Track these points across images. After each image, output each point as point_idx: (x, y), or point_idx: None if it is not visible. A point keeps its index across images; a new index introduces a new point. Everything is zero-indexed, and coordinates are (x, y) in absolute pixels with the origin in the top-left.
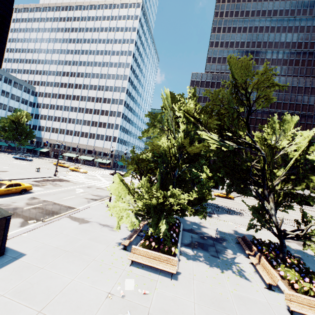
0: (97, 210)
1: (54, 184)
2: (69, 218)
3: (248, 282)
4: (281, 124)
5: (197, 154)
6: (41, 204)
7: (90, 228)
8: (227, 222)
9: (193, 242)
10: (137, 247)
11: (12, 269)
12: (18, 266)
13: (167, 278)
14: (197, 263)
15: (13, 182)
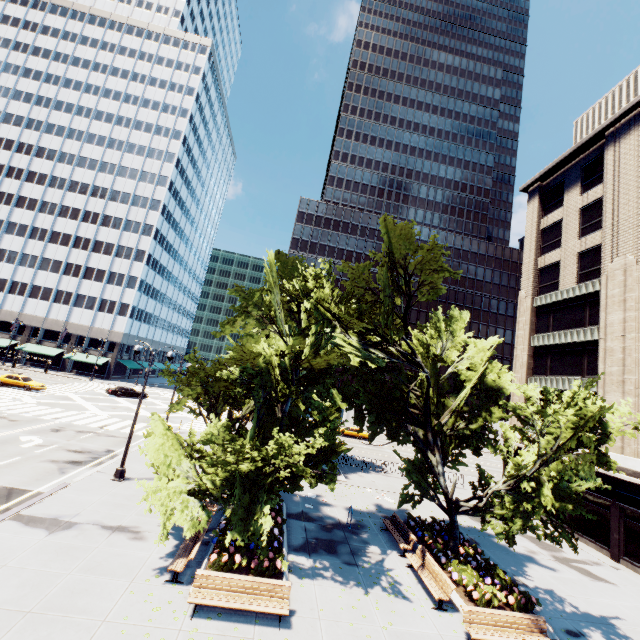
0: (89, 491)
1: None
2: (17, 522)
3: (408, 603)
4: (449, 324)
5: (325, 371)
6: None
7: (80, 541)
8: (362, 488)
9: (309, 541)
10: (207, 572)
11: None
12: None
13: (272, 628)
14: (321, 583)
15: None
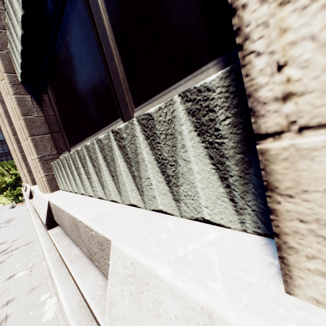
0: None
1: None
2: None
3: None
4: None
5: (20, 177)
6: None
7: None
8: None
9: None
10: (16, 204)
11: None
12: None
13: None
14: None
15: None
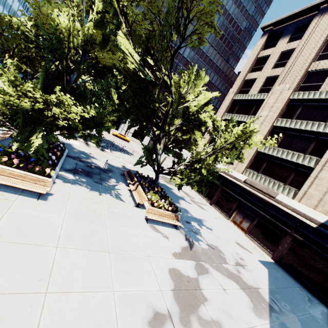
0: None
1: None
2: None
3: (122, 202)
4: (196, 78)
5: (109, 67)
6: None
7: None
8: (118, 158)
9: (77, 169)
10: None
11: None
12: None
13: (32, 198)
14: (76, 186)
15: None
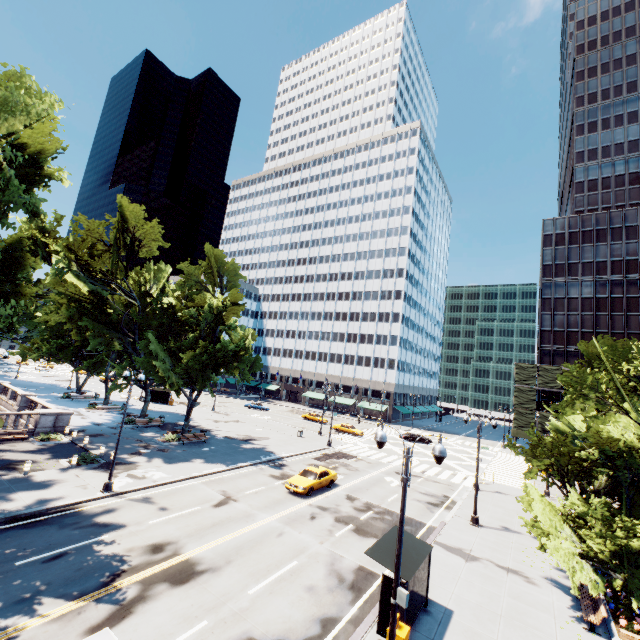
0: (463, 531)
1: (346, 466)
2: (440, 547)
3: None
4: None
5: None
6: (371, 510)
7: (490, 573)
8: None
9: None
10: (630, 633)
11: (461, 633)
12: (463, 629)
13: None
14: None
15: (321, 469)
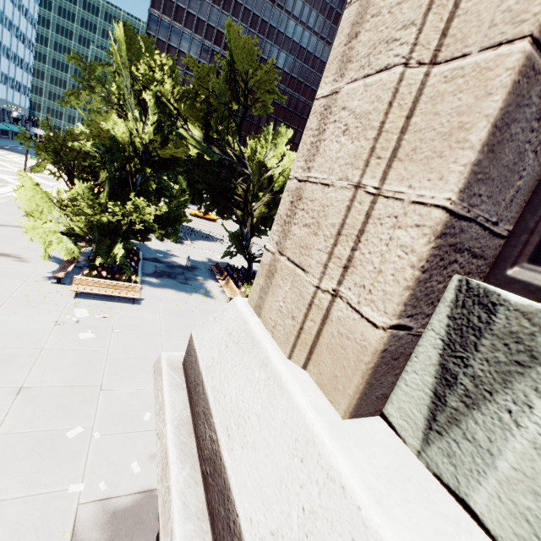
0: None
1: None
2: None
3: (213, 299)
4: (276, 137)
5: (171, 158)
6: None
7: None
8: (202, 250)
9: (157, 272)
10: (82, 277)
11: None
12: None
13: (129, 304)
14: (163, 290)
15: None
